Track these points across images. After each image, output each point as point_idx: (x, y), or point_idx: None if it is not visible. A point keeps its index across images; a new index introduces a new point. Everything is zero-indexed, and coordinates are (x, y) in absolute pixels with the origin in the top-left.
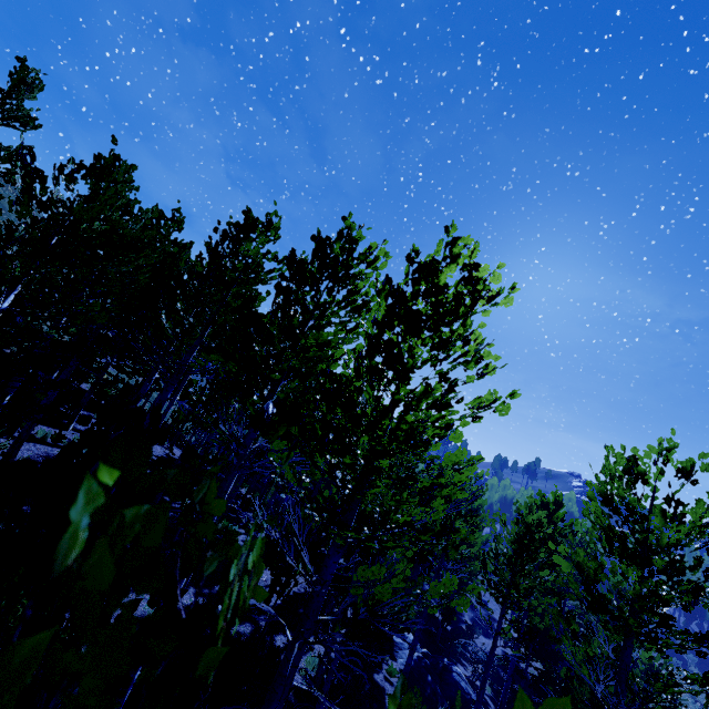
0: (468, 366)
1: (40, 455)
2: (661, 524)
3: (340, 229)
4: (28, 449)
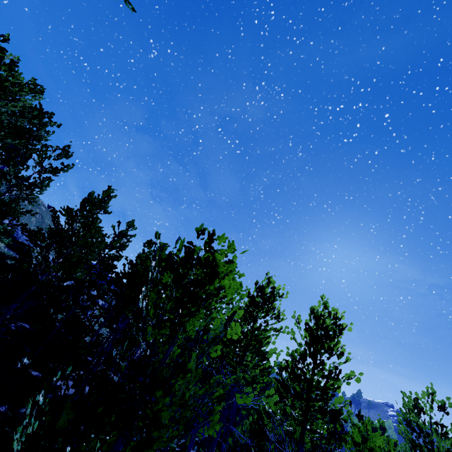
0: (338, 357)
1: None
2: (440, 439)
3: (268, 282)
4: None
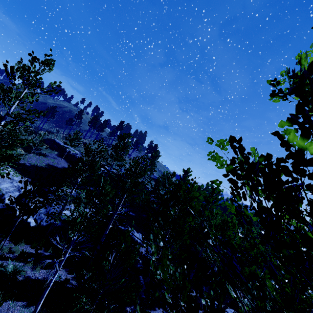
0: None
1: None
2: None
3: None
4: None
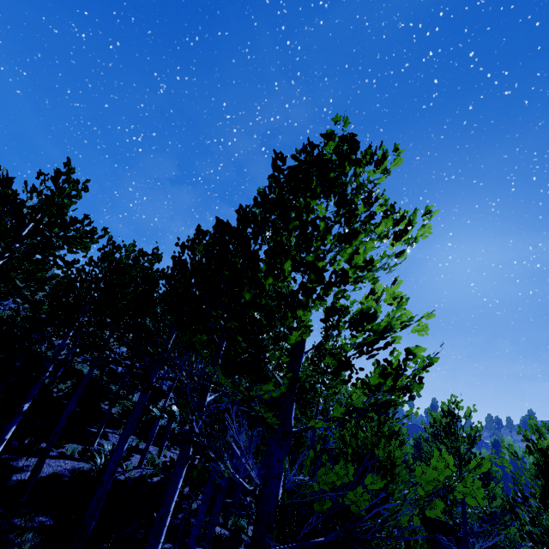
0: (378, 226)
1: (67, 469)
2: None
3: (254, 196)
4: (58, 465)
